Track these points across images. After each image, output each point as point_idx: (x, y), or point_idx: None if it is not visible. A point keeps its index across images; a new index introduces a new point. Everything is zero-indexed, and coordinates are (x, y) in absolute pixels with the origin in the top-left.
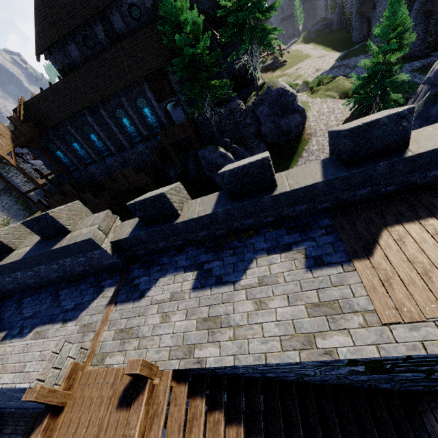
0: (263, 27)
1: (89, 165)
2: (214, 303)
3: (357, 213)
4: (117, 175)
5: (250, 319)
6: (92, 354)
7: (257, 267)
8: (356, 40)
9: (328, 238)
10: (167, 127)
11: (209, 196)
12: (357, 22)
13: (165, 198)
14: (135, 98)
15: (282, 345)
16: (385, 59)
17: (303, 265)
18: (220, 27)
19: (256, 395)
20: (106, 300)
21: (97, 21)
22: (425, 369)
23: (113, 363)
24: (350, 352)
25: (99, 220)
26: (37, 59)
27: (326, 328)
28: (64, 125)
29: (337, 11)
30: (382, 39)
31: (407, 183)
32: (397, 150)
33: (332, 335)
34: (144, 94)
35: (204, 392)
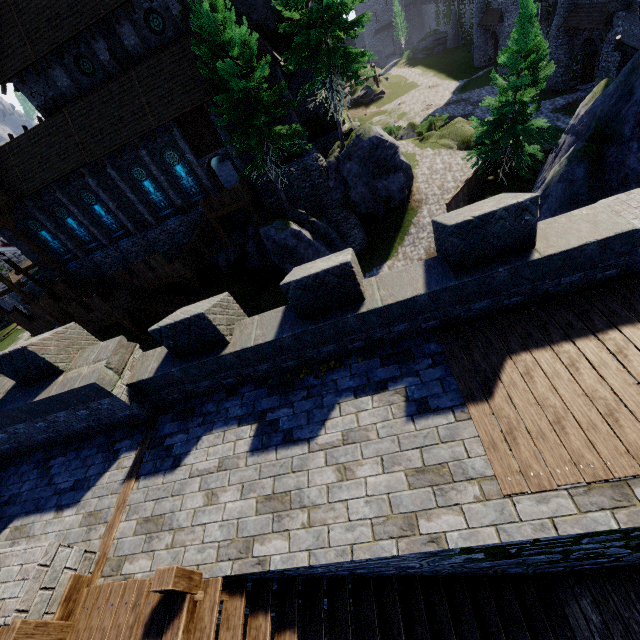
0: (346, 51)
1: (93, 251)
2: (281, 472)
3: (474, 335)
4: (138, 266)
5: (331, 495)
6: (102, 558)
7: (341, 417)
8: (480, 64)
9: (436, 371)
10: (212, 193)
11: (271, 312)
12: (480, 39)
13: (205, 320)
14: (162, 150)
15: (375, 531)
16: (516, 98)
17: (403, 412)
18: (284, 47)
19: (343, 601)
20: (123, 473)
21: (96, 34)
22: (560, 550)
23: (136, 571)
24: (462, 538)
25: (108, 353)
26: (3, 90)
27: (432, 505)
28: (51, 192)
29: (453, 22)
30: (510, 70)
31: (536, 292)
32: (521, 250)
33: (440, 513)
34: (175, 145)
35: (270, 605)
